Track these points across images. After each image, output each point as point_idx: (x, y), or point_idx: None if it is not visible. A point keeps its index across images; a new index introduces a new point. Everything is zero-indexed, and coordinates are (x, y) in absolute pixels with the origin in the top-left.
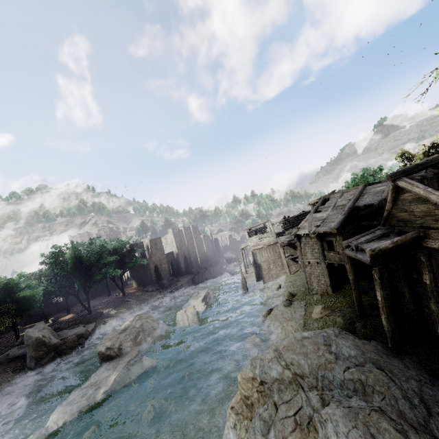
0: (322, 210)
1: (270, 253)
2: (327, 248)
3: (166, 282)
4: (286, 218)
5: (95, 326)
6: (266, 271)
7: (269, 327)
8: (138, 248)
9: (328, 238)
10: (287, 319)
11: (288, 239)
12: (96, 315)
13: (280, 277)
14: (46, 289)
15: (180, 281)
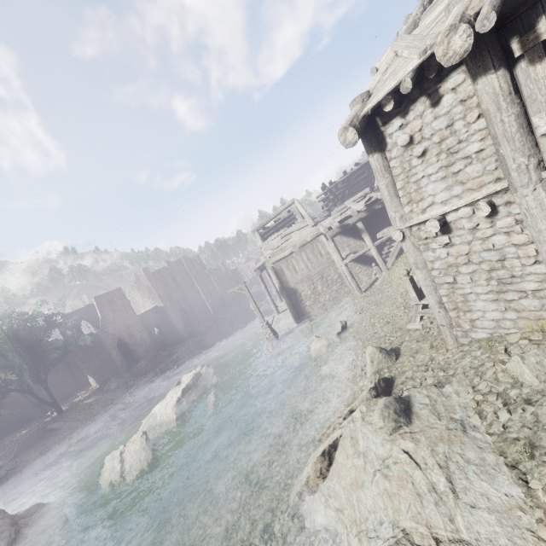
0: None
1: (310, 260)
2: None
3: (143, 364)
4: (327, 187)
5: None
6: (310, 299)
7: None
8: (87, 317)
9: None
10: None
11: (339, 217)
12: None
13: (342, 304)
14: None
15: (175, 354)
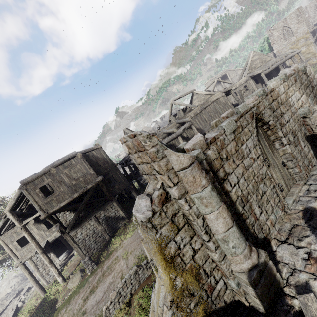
0: None
1: None
2: None
3: None
4: None
5: None
6: None
7: None
8: None
9: None
10: None
11: None
12: None
13: None
14: None
15: None
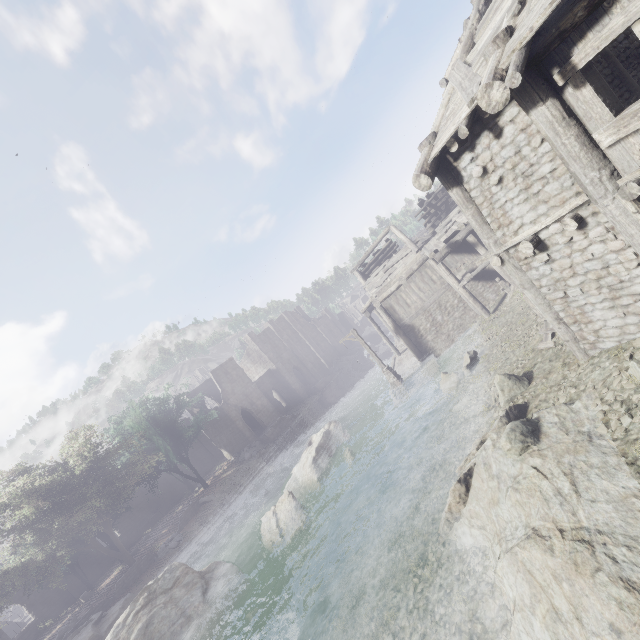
0: (492, 12)
1: (421, 290)
2: (605, 109)
3: (270, 430)
4: (425, 202)
5: (123, 606)
6: (431, 332)
7: (484, 576)
8: (208, 392)
9: (594, 39)
10: (561, 561)
11: (444, 236)
12: (139, 566)
13: (469, 331)
14: (21, 562)
15: (299, 415)
